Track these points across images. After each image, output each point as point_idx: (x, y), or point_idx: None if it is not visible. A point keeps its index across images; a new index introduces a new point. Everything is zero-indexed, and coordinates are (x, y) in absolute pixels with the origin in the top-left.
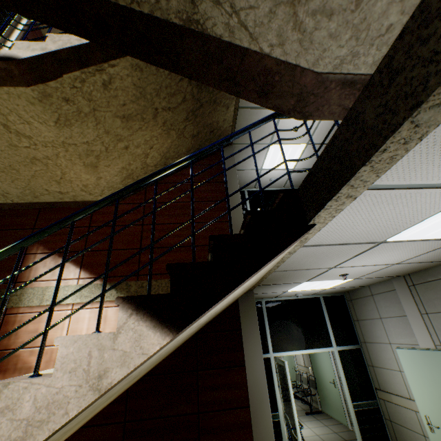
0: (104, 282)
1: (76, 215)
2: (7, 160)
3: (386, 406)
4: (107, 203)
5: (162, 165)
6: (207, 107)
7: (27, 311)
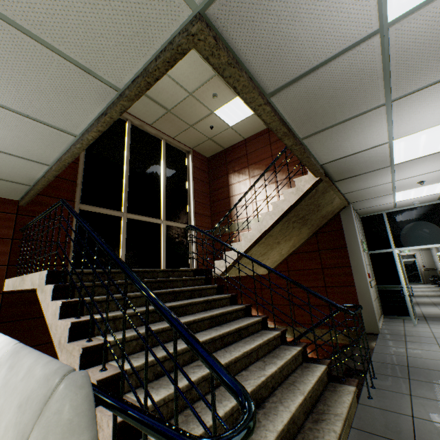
0: None
1: None
2: None
3: None
4: None
5: (292, 248)
6: (313, 216)
7: None
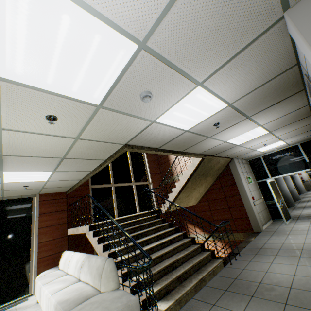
0: None
1: None
2: None
3: None
4: None
5: (206, 188)
6: (210, 171)
7: None
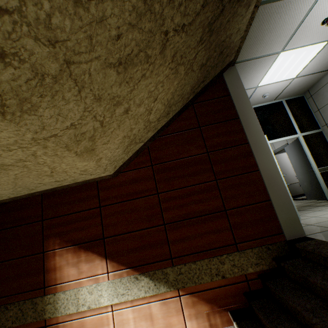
0: None
1: None
2: None
3: None
4: None
5: (164, 115)
6: (227, 12)
7: (66, 319)
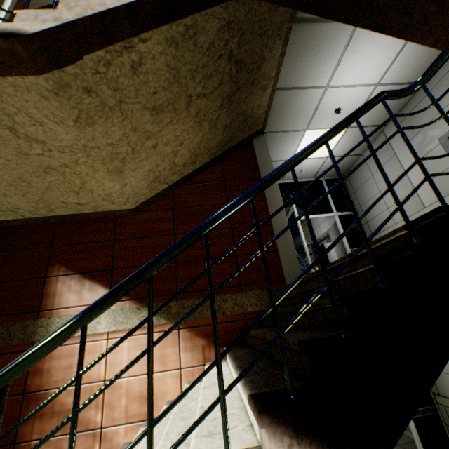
0: (220, 378)
1: (154, 266)
2: (15, 171)
3: (447, 412)
4: (193, 243)
5: (190, 163)
6: (244, 91)
7: None
